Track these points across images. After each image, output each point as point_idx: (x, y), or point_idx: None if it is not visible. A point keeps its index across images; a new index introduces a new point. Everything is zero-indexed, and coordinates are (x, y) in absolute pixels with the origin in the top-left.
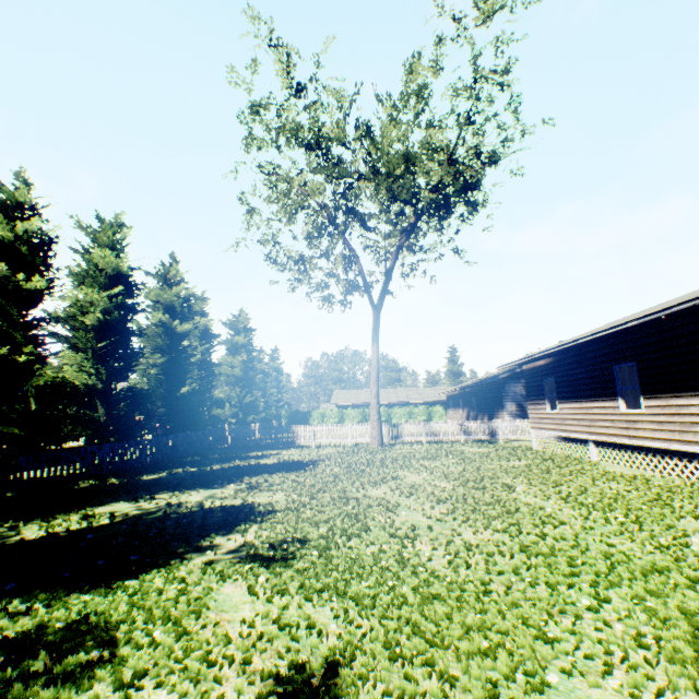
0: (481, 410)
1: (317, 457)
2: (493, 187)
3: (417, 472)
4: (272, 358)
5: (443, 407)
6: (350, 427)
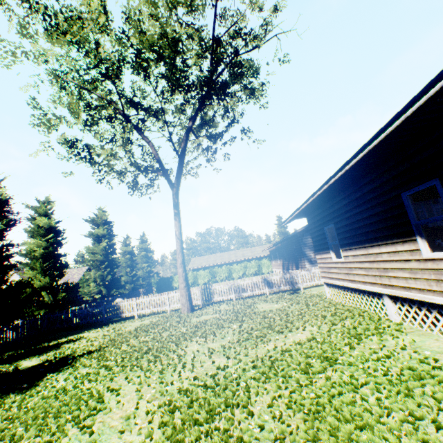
0: (290, 259)
1: (102, 342)
2: (267, 75)
3: (149, 385)
4: (141, 242)
5: (269, 260)
6: (167, 295)
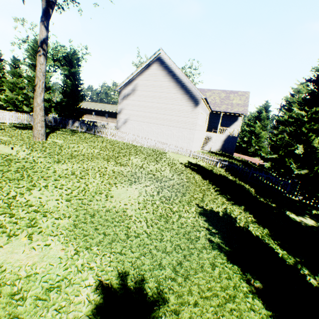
0: None
1: None
2: None
3: None
4: None
5: None
6: None
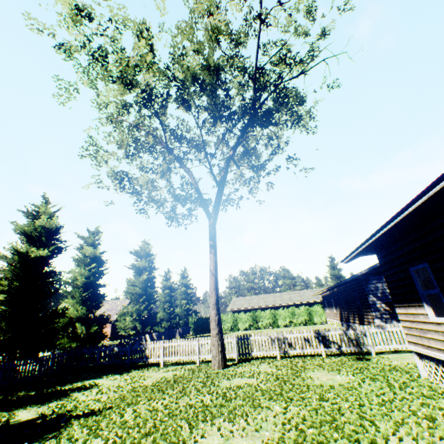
0: (350, 309)
1: (110, 399)
2: (314, 103)
3: None
4: (182, 276)
5: (322, 307)
6: (197, 342)
